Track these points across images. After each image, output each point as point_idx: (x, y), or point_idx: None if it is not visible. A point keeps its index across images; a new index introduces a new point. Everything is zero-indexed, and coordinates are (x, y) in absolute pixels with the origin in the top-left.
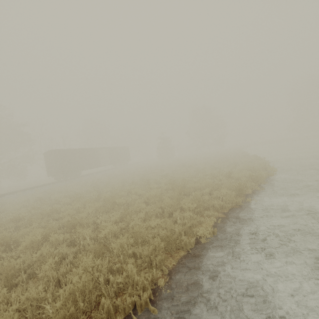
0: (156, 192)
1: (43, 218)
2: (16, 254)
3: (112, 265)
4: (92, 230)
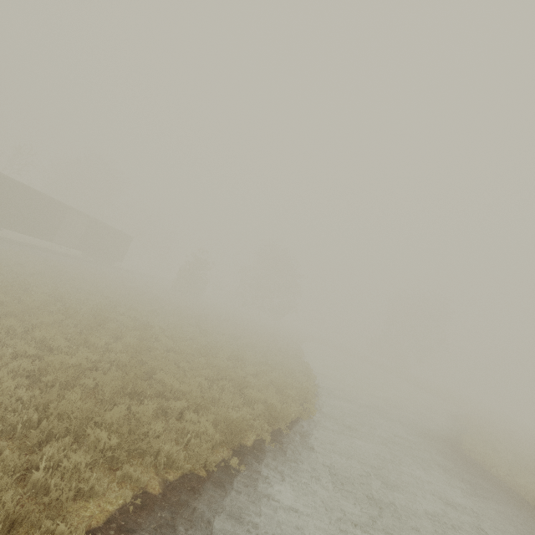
0: (81, 360)
1: None
2: None
3: None
4: None
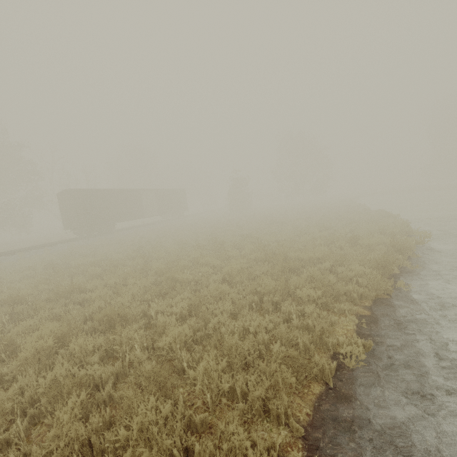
0: (241, 264)
1: (57, 299)
2: (10, 371)
3: (193, 414)
4: (142, 327)
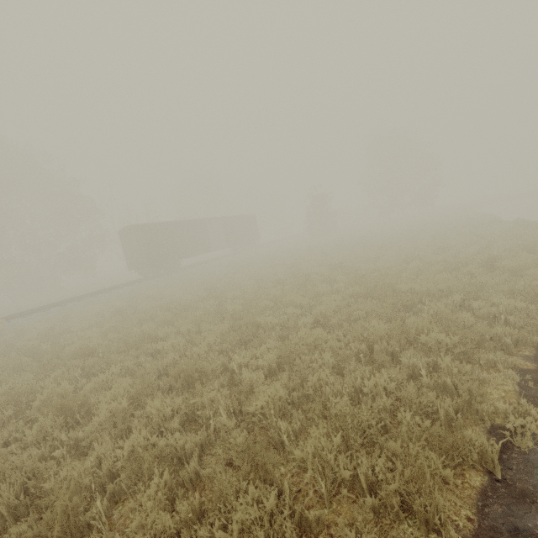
0: (336, 302)
1: (128, 349)
2: (86, 436)
3: (305, 509)
4: (224, 384)
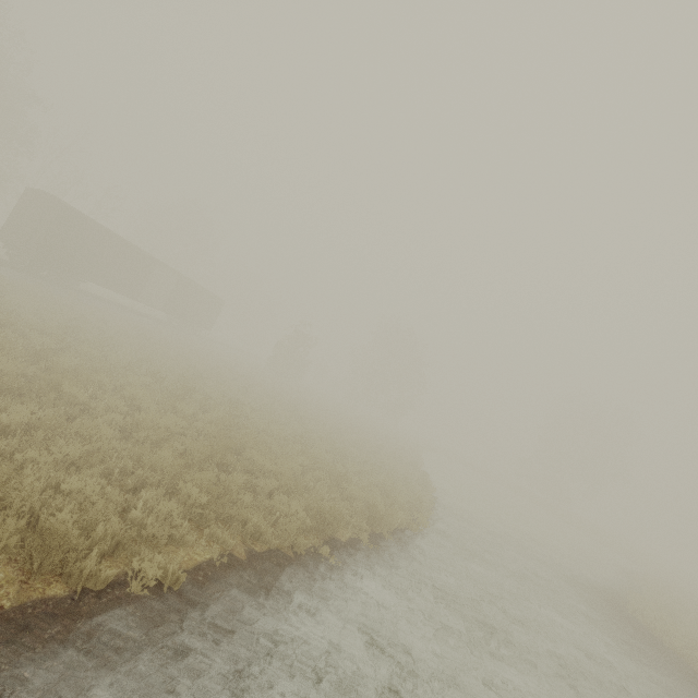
0: (171, 423)
1: None
2: None
3: None
4: None
